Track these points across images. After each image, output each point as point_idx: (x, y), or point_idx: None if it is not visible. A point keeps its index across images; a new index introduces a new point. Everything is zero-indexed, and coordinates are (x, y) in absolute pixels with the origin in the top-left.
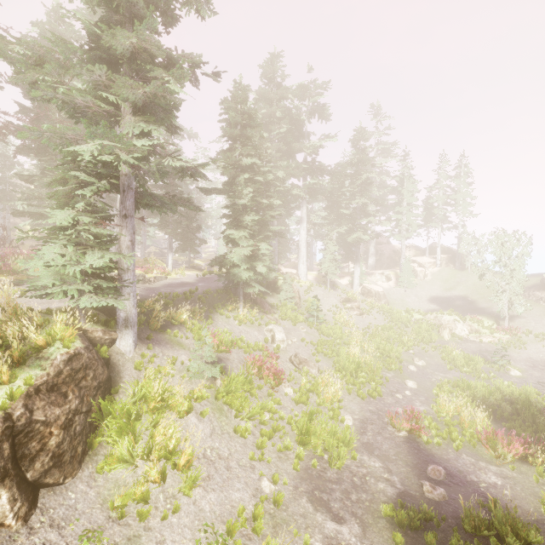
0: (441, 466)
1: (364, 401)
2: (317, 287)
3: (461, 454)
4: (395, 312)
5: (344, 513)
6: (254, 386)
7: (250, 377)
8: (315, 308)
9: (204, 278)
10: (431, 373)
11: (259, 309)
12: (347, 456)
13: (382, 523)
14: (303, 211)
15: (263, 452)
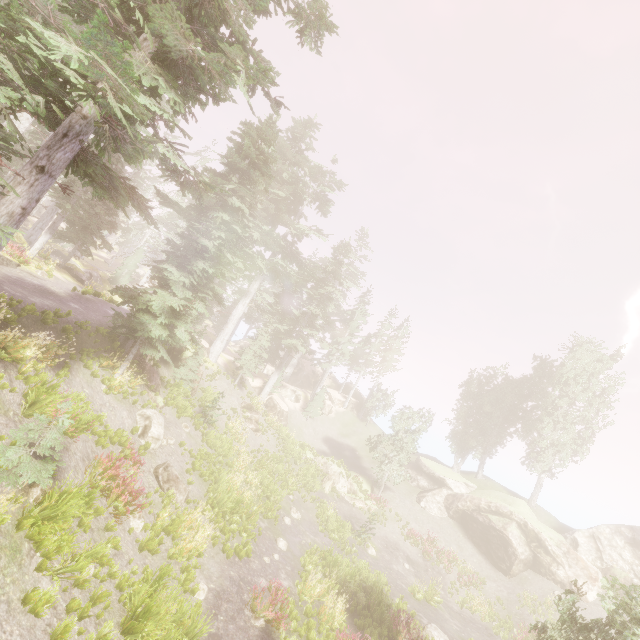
0: None
1: (228, 561)
2: (223, 376)
3: None
4: (291, 441)
5: None
6: (91, 509)
7: (94, 495)
8: (214, 406)
9: (83, 298)
10: (303, 532)
11: (143, 379)
12: None
13: None
14: (254, 286)
15: None
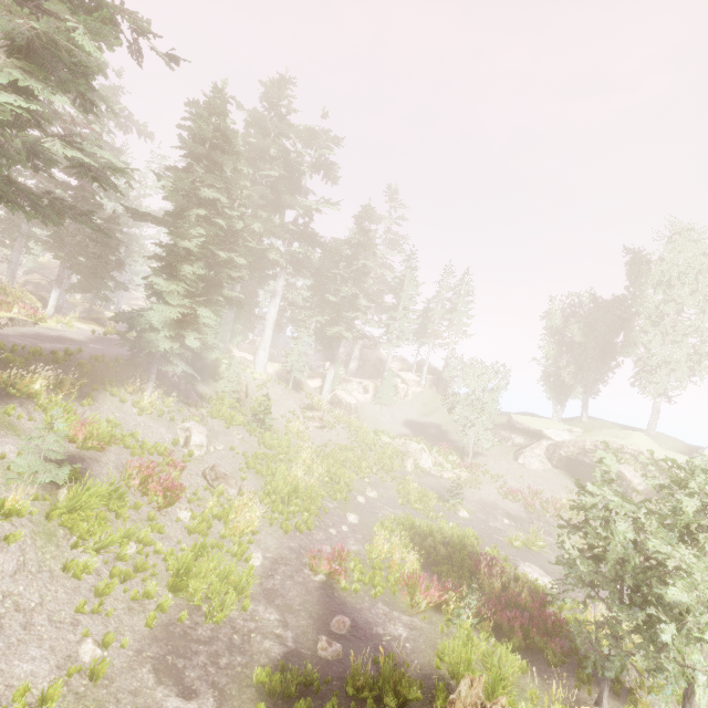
0: (350, 617)
1: (288, 535)
2: (276, 384)
3: (377, 602)
4: (363, 430)
5: (200, 685)
6: (127, 503)
7: (123, 490)
8: (262, 410)
9: (105, 339)
10: (380, 507)
11: (180, 398)
12: (237, 606)
13: (250, 693)
14: (279, 283)
15: (104, 601)
